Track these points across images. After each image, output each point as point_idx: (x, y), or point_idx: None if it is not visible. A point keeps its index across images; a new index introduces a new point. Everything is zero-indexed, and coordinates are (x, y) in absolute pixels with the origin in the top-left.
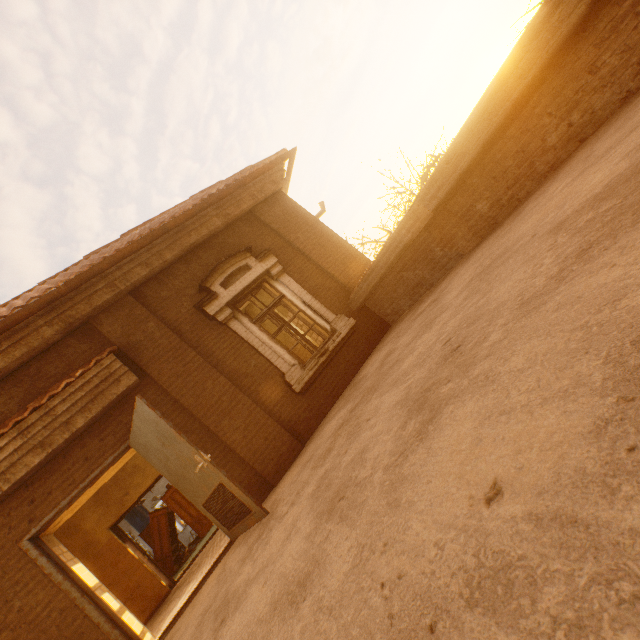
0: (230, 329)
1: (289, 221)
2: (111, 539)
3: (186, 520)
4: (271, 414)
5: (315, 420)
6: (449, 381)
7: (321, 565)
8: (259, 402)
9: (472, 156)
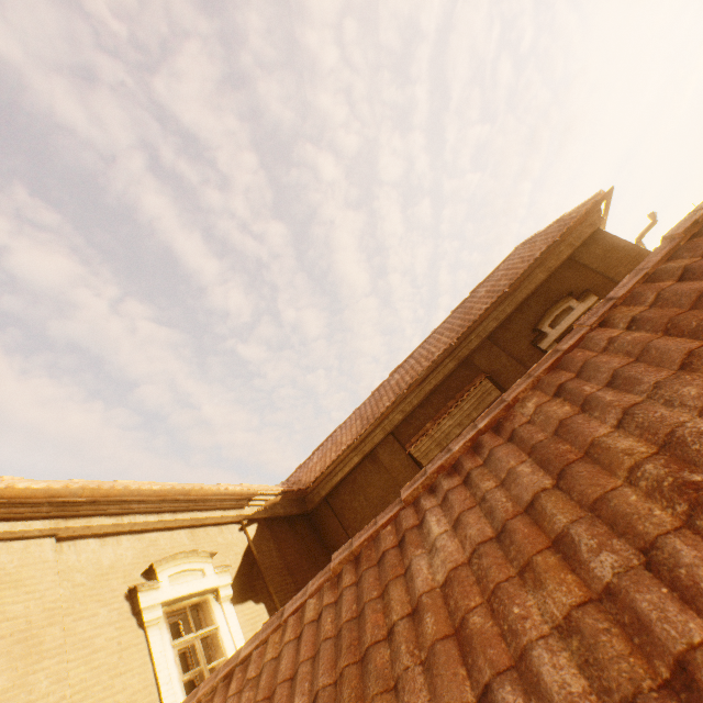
0: None
1: (608, 258)
2: None
3: None
4: None
5: None
6: None
7: None
8: None
9: None
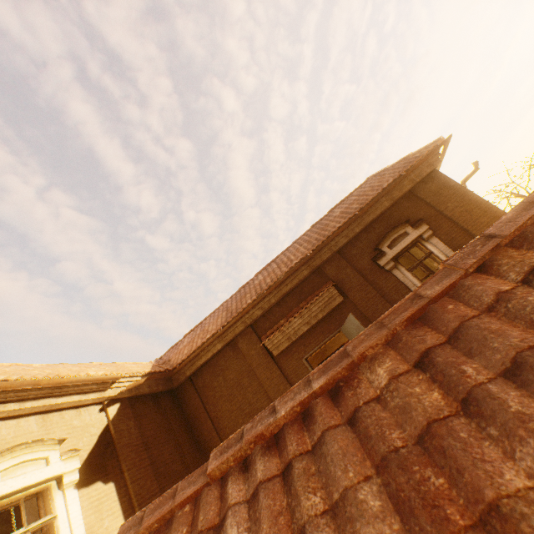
0: (392, 274)
1: (440, 194)
2: None
3: None
4: None
5: None
6: None
7: None
8: None
9: None
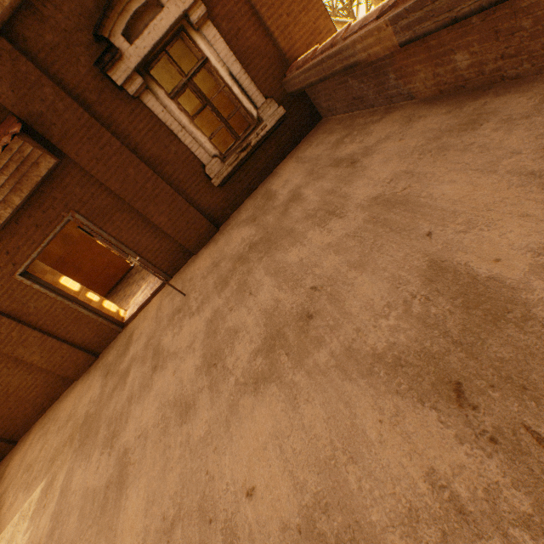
0: (144, 105)
1: None
2: (82, 235)
3: None
4: (192, 202)
5: (230, 209)
6: (288, 355)
7: (195, 410)
8: (181, 190)
9: (483, 3)
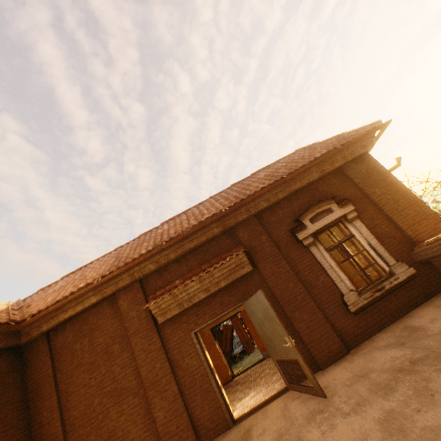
0: (309, 251)
1: (369, 177)
2: (209, 335)
3: (240, 338)
4: (327, 319)
5: (360, 337)
6: None
7: None
8: (320, 308)
9: None
